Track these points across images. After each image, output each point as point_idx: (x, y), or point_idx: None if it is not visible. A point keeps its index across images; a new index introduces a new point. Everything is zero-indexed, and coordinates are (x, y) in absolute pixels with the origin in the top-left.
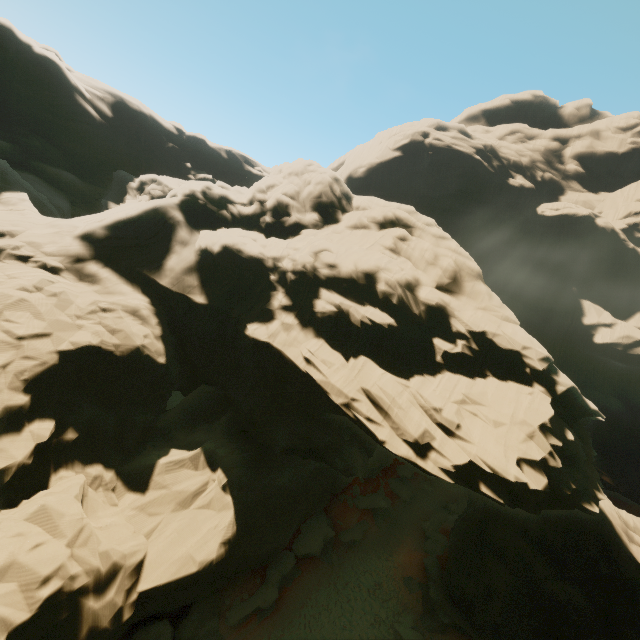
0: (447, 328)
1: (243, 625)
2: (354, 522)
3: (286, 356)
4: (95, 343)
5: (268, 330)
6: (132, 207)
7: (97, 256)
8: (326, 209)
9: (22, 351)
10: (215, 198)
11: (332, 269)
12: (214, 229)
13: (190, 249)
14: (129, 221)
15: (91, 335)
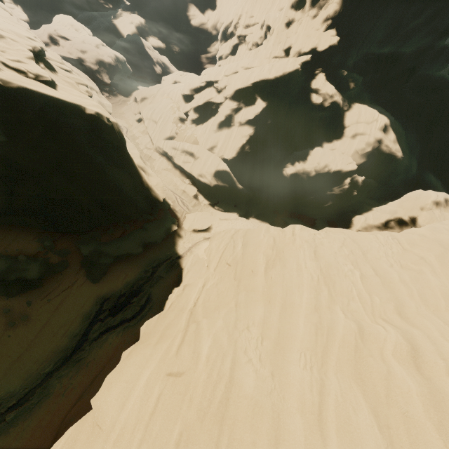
0: None
1: None
2: None
3: None
4: None
5: None
6: None
7: None
8: None
9: None
10: None
11: None
12: None
13: None
14: None
15: None
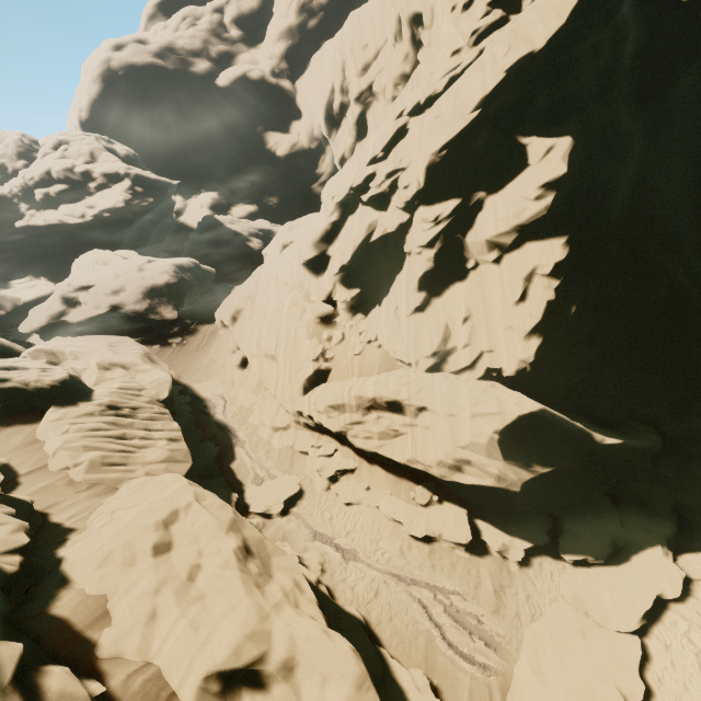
0: (92, 177)
1: None
2: None
3: (38, 225)
4: None
5: (25, 221)
6: None
7: None
8: (27, 155)
9: None
10: None
11: (33, 180)
12: None
13: None
14: None
15: None
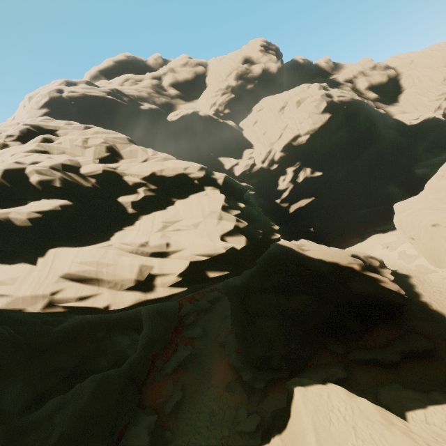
0: (124, 185)
1: None
2: (171, 388)
3: None
4: None
5: None
6: None
7: None
8: None
9: None
10: None
11: None
12: None
13: None
14: None
15: None
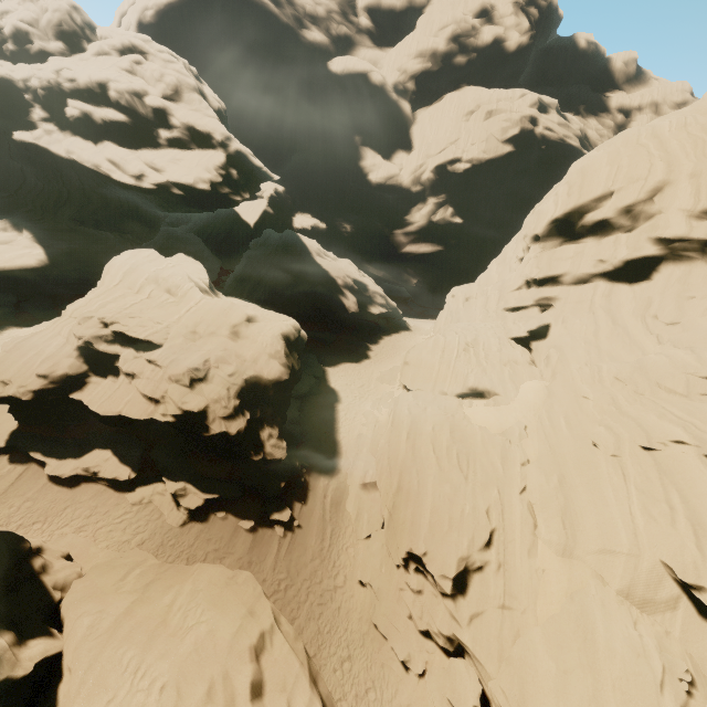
0: (167, 122)
1: None
2: None
3: (53, 151)
4: None
5: (33, 135)
6: None
7: None
8: (71, 39)
9: None
10: None
11: (72, 83)
12: None
13: None
14: None
15: None
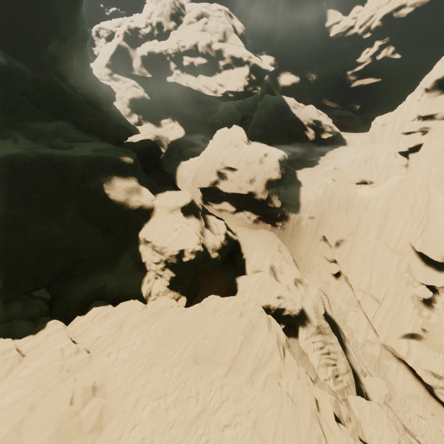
0: (222, 56)
1: (194, 152)
2: None
3: (181, 84)
4: (132, 96)
5: (173, 78)
6: (109, 48)
7: (114, 72)
8: (176, 17)
9: (122, 100)
10: (133, 30)
11: (184, 48)
12: (140, 46)
13: (137, 58)
14: (114, 55)
15: (130, 94)
